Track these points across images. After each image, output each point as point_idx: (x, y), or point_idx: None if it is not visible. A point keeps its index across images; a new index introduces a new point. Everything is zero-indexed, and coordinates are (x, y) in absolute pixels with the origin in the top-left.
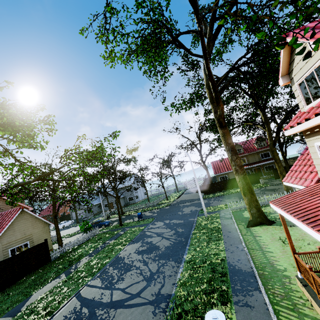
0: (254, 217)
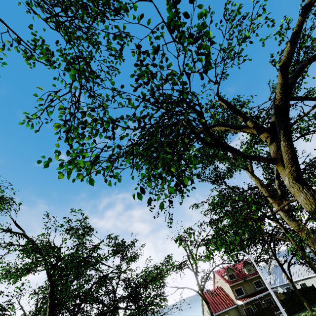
0: None
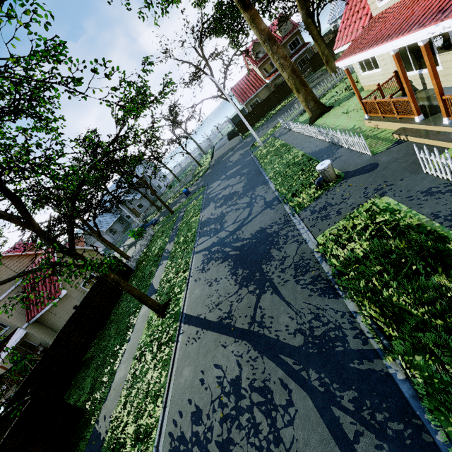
0: (313, 112)
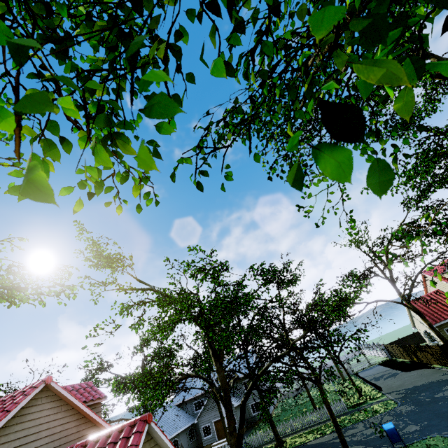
0: None
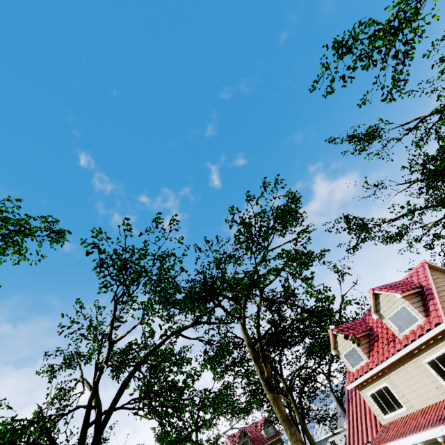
0: None
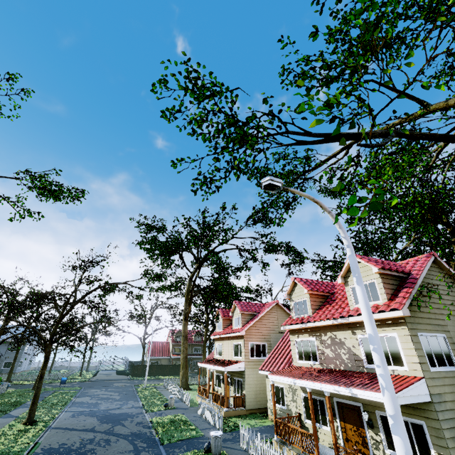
0: (182, 385)
